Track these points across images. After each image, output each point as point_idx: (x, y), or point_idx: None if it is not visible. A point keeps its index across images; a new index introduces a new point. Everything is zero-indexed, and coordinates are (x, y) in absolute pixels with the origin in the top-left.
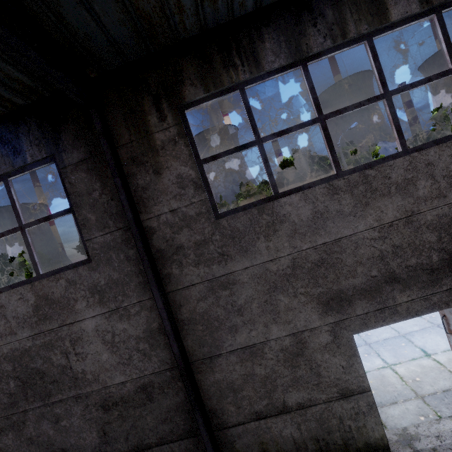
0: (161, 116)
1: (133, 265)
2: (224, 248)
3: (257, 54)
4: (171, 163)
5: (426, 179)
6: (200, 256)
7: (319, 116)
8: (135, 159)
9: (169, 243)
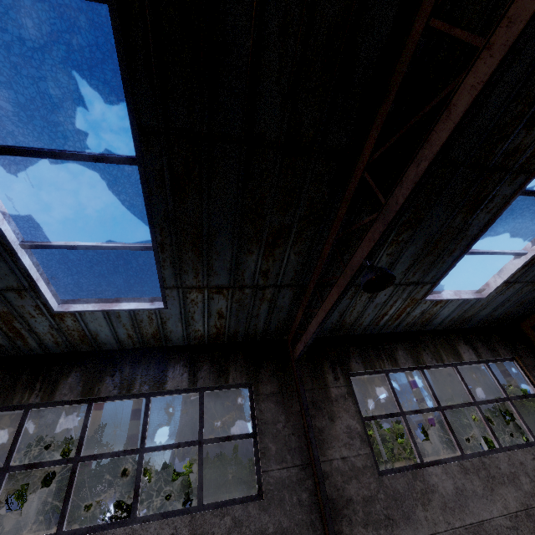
0: (335, 377)
1: (305, 512)
2: (389, 510)
3: (394, 356)
4: (342, 414)
5: (525, 476)
6: (368, 515)
7: (439, 406)
8: (315, 404)
9: (340, 492)
